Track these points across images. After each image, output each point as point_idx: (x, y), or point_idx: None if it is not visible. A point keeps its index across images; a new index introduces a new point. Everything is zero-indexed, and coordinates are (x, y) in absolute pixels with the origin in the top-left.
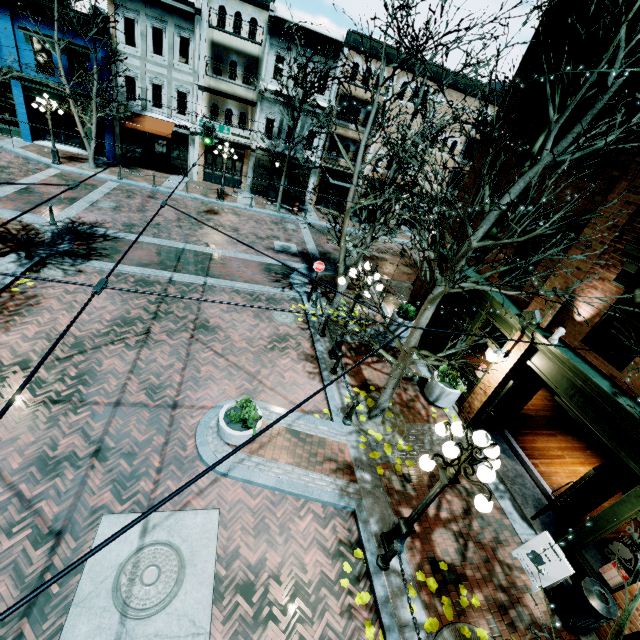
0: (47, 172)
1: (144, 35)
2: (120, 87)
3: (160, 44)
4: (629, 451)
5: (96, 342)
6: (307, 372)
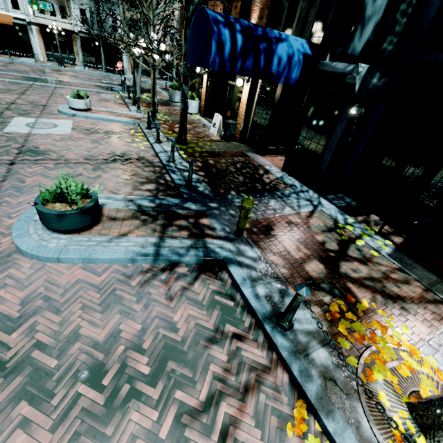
0: None
1: None
2: None
3: None
4: None
5: None
6: (120, 106)
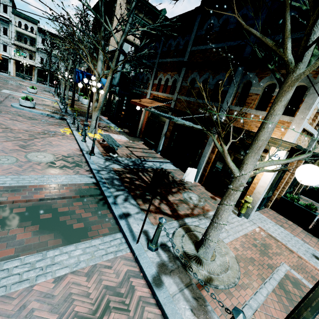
0: None
1: None
2: None
3: None
4: None
5: None
6: (51, 96)
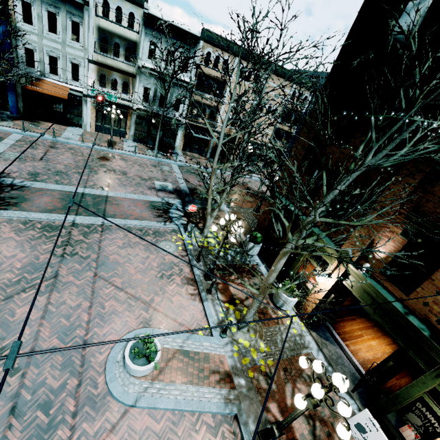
0: None
1: (40, 16)
2: (20, 56)
3: (54, 25)
4: (415, 350)
5: (8, 292)
6: (189, 294)
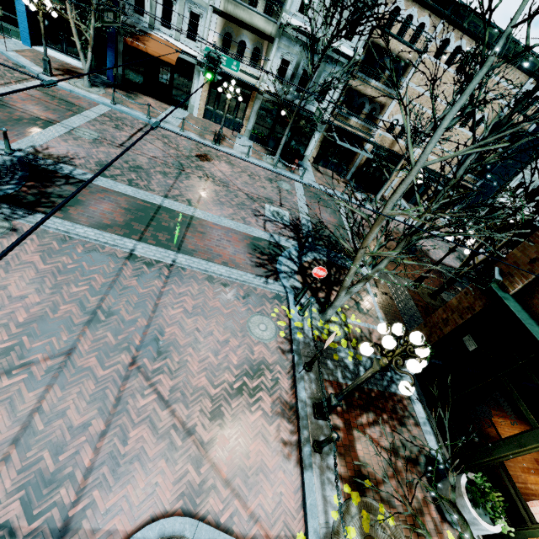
0: (33, 83)
1: None
2: None
3: None
4: None
5: None
6: (281, 442)
